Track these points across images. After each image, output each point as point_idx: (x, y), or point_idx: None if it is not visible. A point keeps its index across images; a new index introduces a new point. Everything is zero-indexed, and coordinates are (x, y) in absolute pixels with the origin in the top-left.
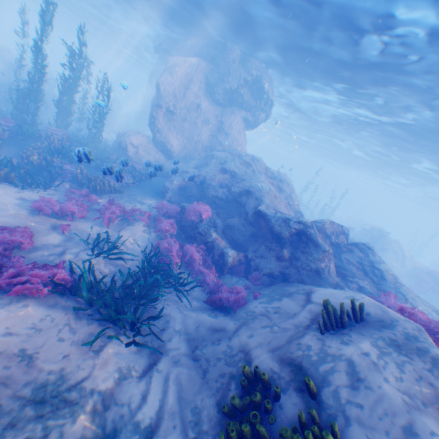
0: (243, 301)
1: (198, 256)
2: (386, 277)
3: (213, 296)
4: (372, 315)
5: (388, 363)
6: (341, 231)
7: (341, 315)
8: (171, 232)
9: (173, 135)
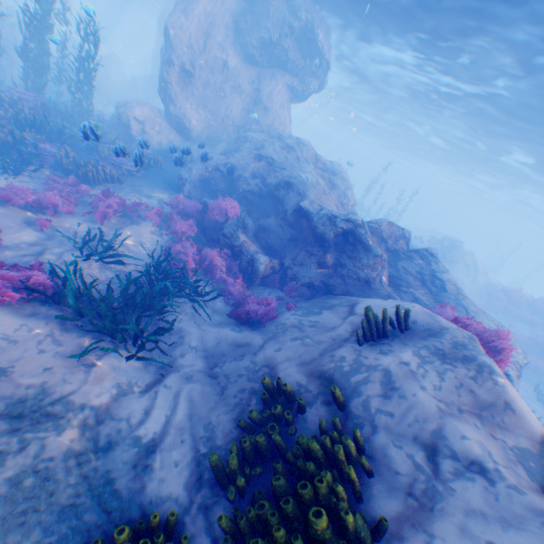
0: (275, 314)
1: (222, 263)
2: (448, 289)
3: (239, 309)
4: (420, 324)
5: (428, 372)
6: (402, 235)
7: (382, 323)
8: (188, 234)
9: (192, 107)
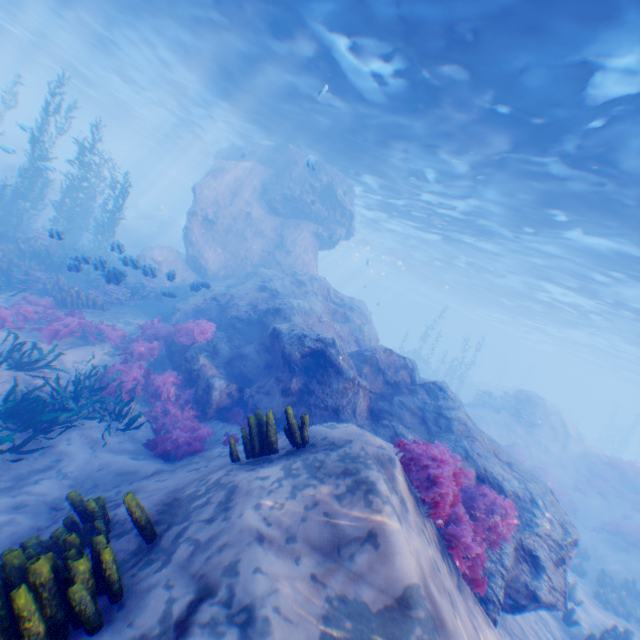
0: (199, 444)
1: (171, 387)
2: (455, 428)
3: (160, 437)
4: (329, 438)
5: (283, 487)
6: (403, 364)
7: (264, 429)
8: (146, 355)
9: (212, 249)
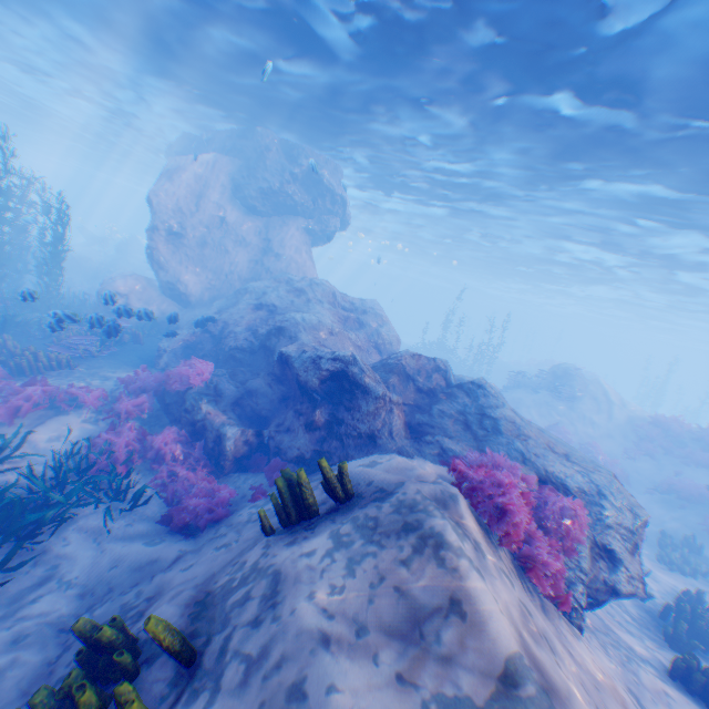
0: (223, 509)
1: (175, 446)
2: (503, 428)
3: (175, 510)
4: (376, 484)
5: (337, 564)
6: (435, 367)
7: (298, 492)
8: (136, 414)
9: (187, 269)
